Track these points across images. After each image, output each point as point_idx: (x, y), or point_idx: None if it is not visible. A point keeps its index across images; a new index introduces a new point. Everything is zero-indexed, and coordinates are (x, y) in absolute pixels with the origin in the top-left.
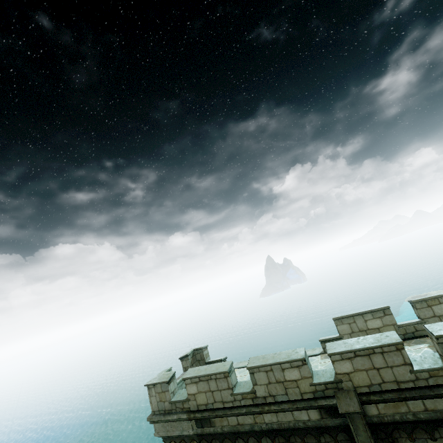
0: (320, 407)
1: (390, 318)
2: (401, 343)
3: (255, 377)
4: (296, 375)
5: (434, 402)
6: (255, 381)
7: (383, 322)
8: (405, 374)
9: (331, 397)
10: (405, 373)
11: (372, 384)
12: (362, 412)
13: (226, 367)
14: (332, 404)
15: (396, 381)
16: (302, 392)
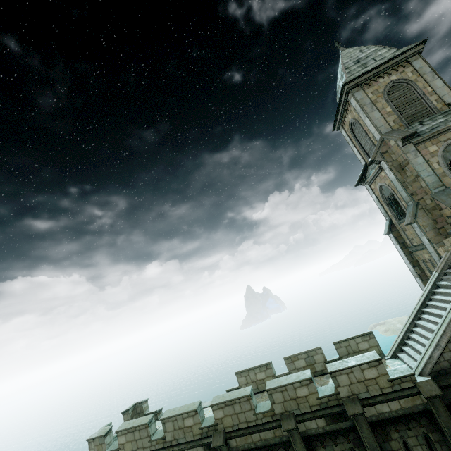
0: (204, 444)
1: (270, 371)
2: (249, 395)
3: (165, 426)
4: (191, 422)
5: (265, 434)
6: (165, 429)
7: (266, 374)
8: (251, 416)
9: (210, 436)
10: (251, 415)
11: (234, 425)
12: (226, 445)
13: (147, 420)
14: (211, 441)
15: (246, 422)
16: (194, 434)
